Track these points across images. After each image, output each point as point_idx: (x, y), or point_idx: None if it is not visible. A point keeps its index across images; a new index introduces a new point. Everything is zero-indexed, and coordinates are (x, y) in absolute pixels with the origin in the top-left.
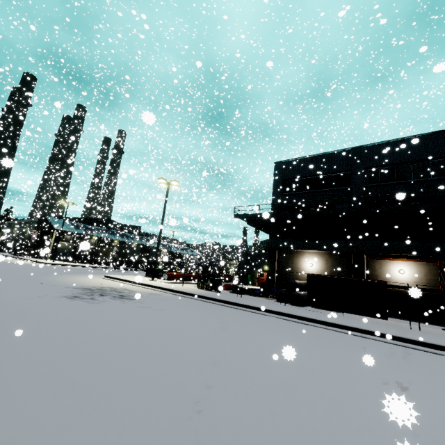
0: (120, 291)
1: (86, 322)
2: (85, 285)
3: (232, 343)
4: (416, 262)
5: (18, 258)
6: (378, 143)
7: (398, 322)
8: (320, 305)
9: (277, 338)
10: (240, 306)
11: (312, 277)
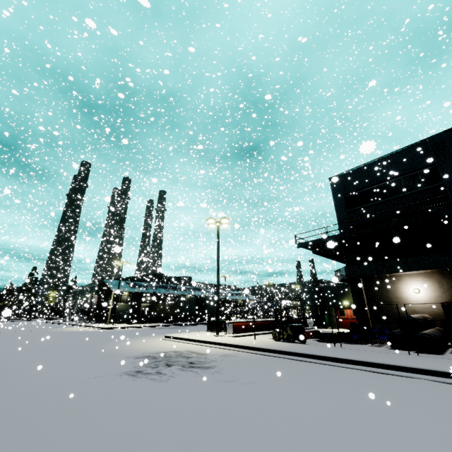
0: (187, 356)
1: (158, 425)
2: (147, 351)
3: None
4: None
5: (81, 325)
6: None
7: None
8: None
9: None
10: (355, 363)
11: None
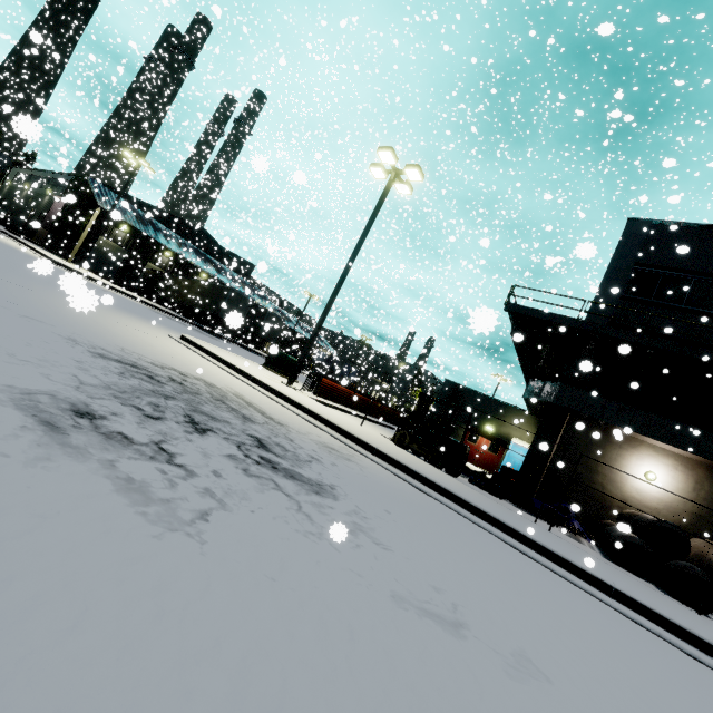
0: (241, 412)
1: None
2: (134, 350)
3: None
4: None
5: (12, 237)
6: None
7: None
8: None
9: None
10: (648, 616)
11: None
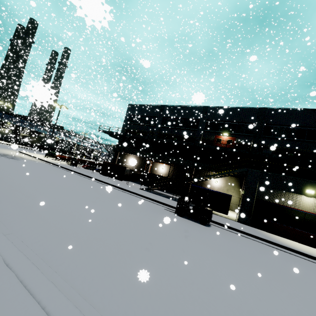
0: (15, 157)
1: None
2: None
3: (29, 171)
4: (168, 165)
5: None
6: (171, 105)
7: (139, 185)
8: (104, 174)
9: (53, 174)
10: (68, 169)
11: (104, 163)
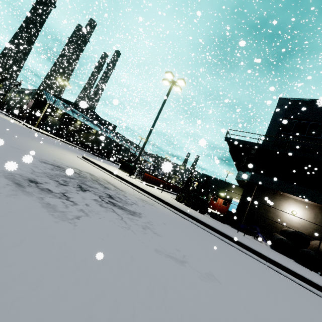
0: (104, 185)
1: None
2: (60, 161)
3: None
4: None
5: (11, 117)
6: None
7: None
8: None
9: None
10: (282, 269)
11: None
